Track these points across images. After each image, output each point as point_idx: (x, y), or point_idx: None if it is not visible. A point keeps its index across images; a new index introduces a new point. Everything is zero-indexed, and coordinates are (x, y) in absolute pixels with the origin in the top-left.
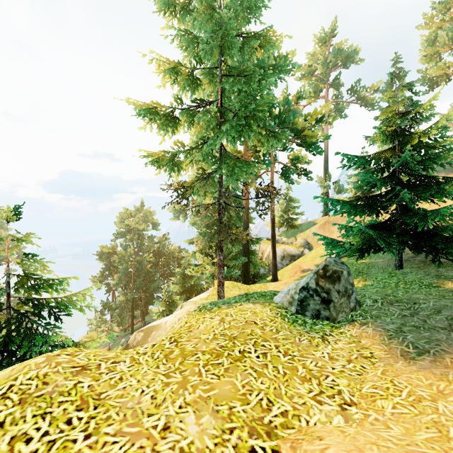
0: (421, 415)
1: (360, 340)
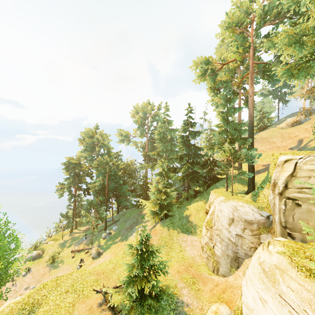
0: None
1: None
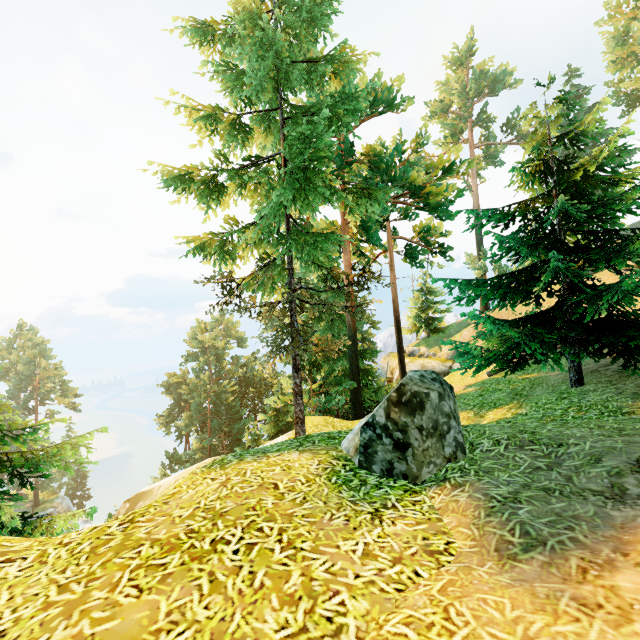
0: None
1: (442, 517)
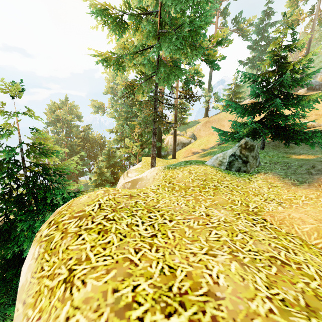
0: (316, 202)
1: (267, 180)
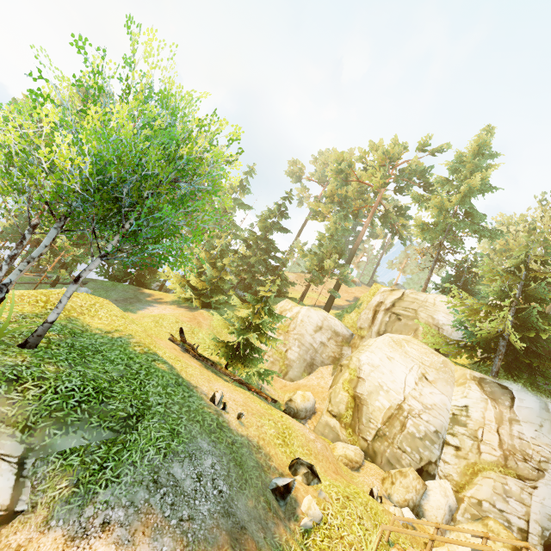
0: None
1: None
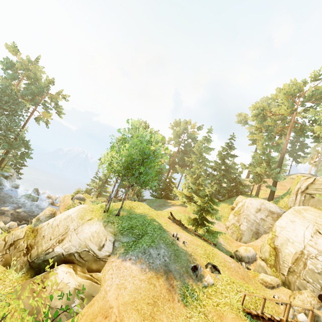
0: None
1: None
